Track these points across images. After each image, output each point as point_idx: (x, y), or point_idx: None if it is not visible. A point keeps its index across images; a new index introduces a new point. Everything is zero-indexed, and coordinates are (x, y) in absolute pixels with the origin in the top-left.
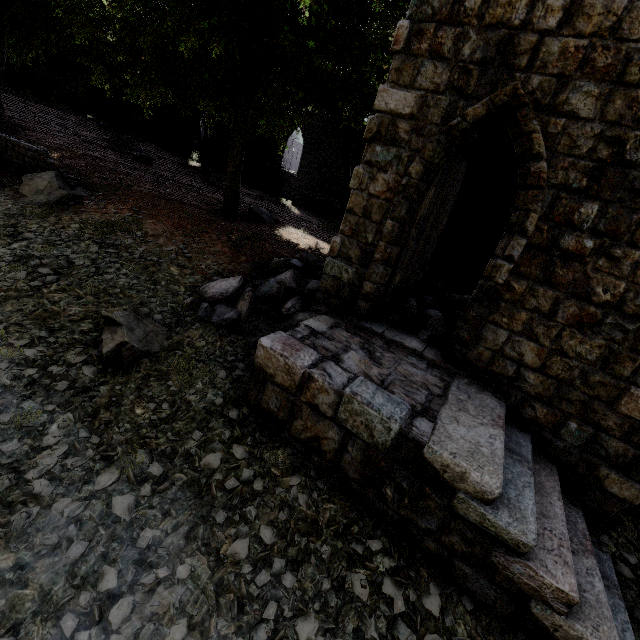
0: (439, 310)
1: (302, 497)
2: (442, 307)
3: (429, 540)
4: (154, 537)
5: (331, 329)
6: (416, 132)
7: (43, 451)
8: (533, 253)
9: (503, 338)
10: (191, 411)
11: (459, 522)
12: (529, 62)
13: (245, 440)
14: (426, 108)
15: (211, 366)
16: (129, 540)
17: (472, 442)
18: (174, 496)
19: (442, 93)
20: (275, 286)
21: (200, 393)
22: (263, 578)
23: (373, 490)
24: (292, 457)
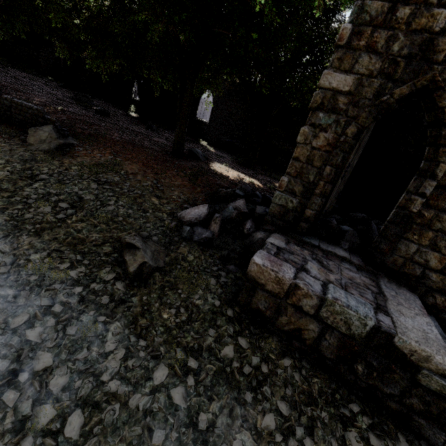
0: (346, 225)
1: (296, 375)
2: (347, 223)
3: (392, 401)
4: (208, 419)
5: (287, 245)
6: (352, 104)
7: (107, 356)
8: (440, 191)
9: (413, 249)
10: (201, 313)
11: (419, 389)
12: (445, 58)
13: (244, 333)
14: (361, 87)
15: (203, 275)
16: (191, 424)
17: (421, 330)
18: (211, 383)
19: (375, 77)
20: (234, 212)
21: (202, 298)
22: (293, 444)
23: (346, 366)
24: (279, 343)
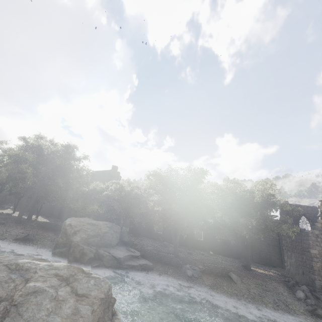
0: None
1: None
2: None
3: None
4: None
5: None
6: (320, 256)
7: None
8: None
9: None
10: None
11: None
12: None
13: None
14: (320, 252)
15: None
16: None
17: None
18: None
19: (321, 250)
20: (308, 290)
21: None
22: None
23: None
24: None
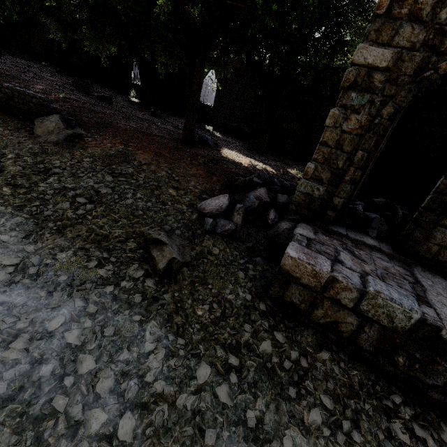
0: (370, 212)
1: (336, 368)
2: (371, 209)
3: (434, 392)
4: (255, 416)
5: (315, 235)
6: (390, 82)
7: (148, 356)
8: None
9: None
10: (234, 308)
11: None
12: None
13: (279, 327)
14: (401, 62)
15: (231, 269)
16: (240, 422)
17: None
18: (253, 380)
19: (417, 50)
20: (256, 201)
21: (233, 292)
22: (341, 438)
23: (385, 358)
24: (315, 336)
